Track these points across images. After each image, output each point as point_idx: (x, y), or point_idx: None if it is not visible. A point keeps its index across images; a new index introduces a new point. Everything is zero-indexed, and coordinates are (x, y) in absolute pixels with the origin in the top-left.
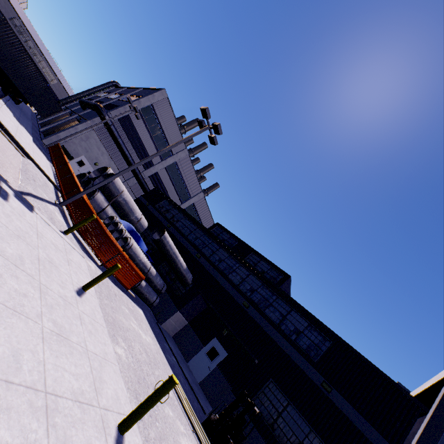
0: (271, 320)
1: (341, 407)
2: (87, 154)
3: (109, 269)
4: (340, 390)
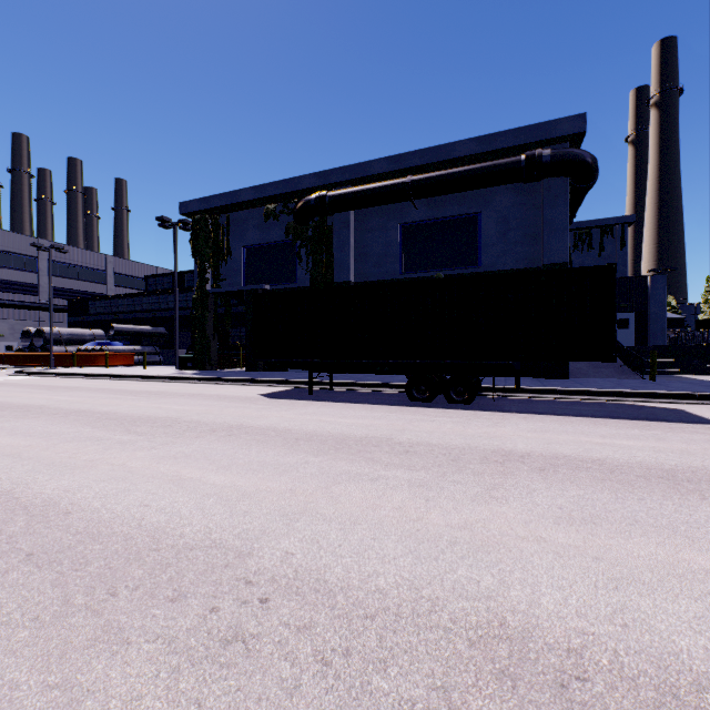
0: None
1: None
2: None
3: (106, 356)
4: None
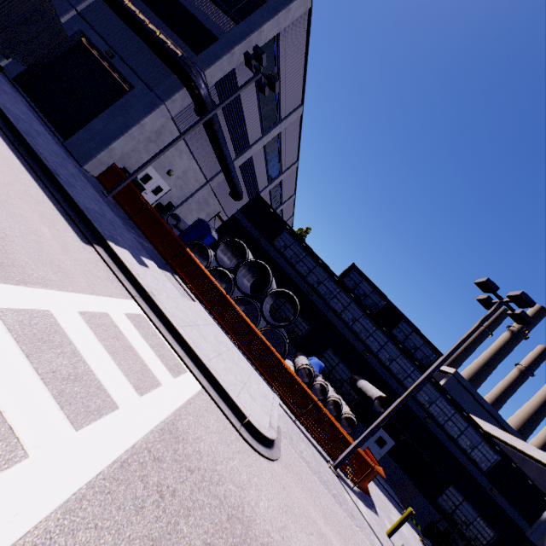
0: (451, 436)
1: (501, 503)
2: (157, 161)
3: None
4: (501, 493)
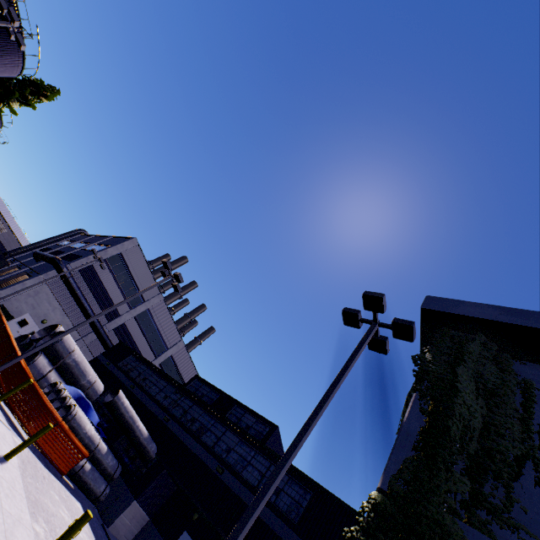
0: (248, 482)
1: None
2: (34, 311)
3: (39, 431)
4: None
